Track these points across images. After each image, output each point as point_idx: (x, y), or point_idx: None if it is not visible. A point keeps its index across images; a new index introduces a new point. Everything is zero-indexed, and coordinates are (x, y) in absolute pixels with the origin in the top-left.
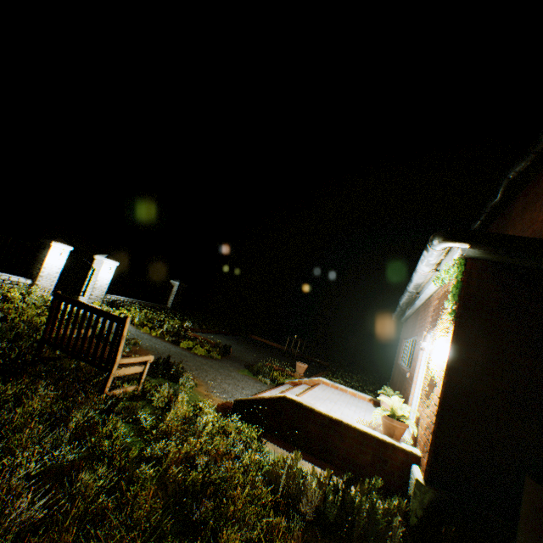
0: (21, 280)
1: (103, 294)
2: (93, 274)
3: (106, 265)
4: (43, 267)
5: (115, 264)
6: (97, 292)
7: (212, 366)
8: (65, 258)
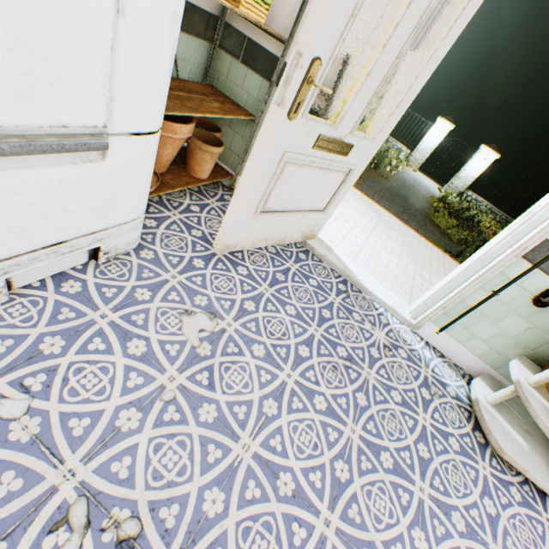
0: (403, 149)
1: (462, 188)
2: (465, 164)
3: (481, 155)
4: (421, 141)
5: (493, 156)
6: (458, 183)
7: (406, 213)
8: (442, 136)
